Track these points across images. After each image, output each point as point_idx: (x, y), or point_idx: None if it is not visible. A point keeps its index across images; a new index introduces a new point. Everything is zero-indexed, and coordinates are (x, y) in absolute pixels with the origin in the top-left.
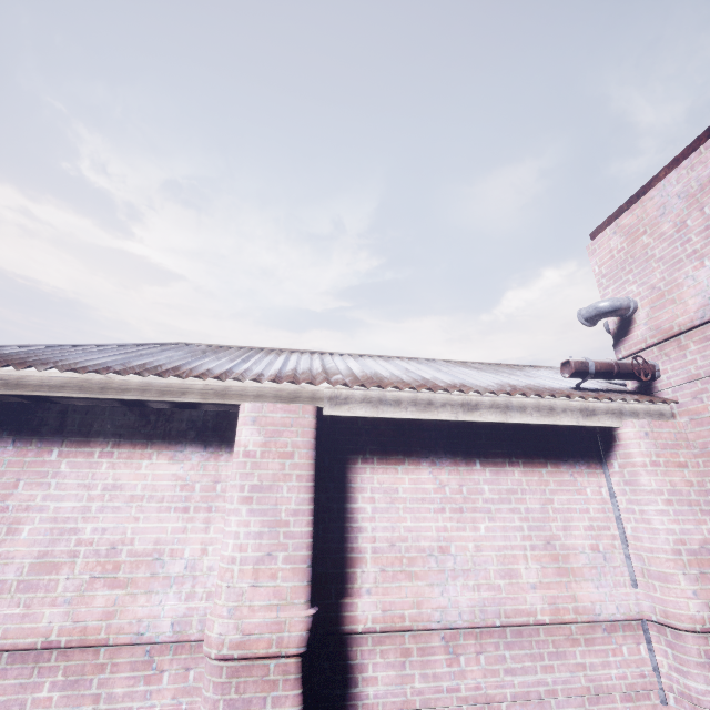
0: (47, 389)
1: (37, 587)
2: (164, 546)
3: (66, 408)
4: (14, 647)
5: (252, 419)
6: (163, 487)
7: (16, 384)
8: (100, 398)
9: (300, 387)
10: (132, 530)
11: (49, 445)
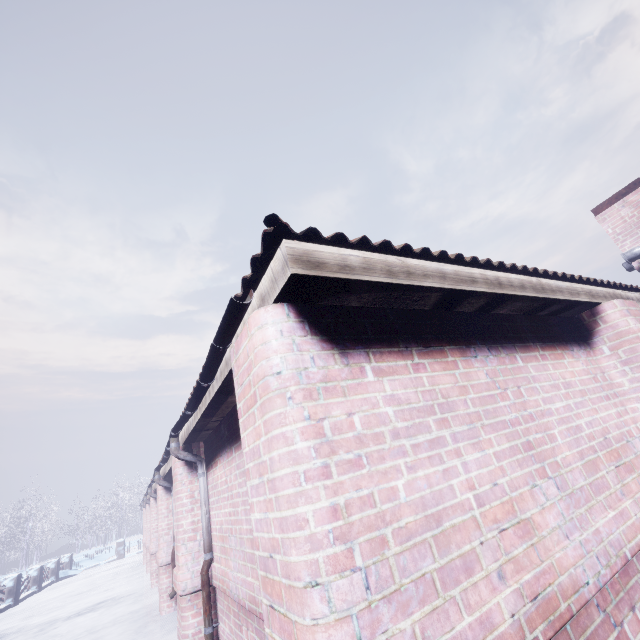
0: (518, 289)
1: (600, 487)
2: (622, 429)
3: (494, 317)
4: (638, 547)
5: (627, 312)
6: (586, 381)
7: (498, 284)
8: (542, 299)
9: (613, 291)
10: (601, 420)
11: (510, 352)
